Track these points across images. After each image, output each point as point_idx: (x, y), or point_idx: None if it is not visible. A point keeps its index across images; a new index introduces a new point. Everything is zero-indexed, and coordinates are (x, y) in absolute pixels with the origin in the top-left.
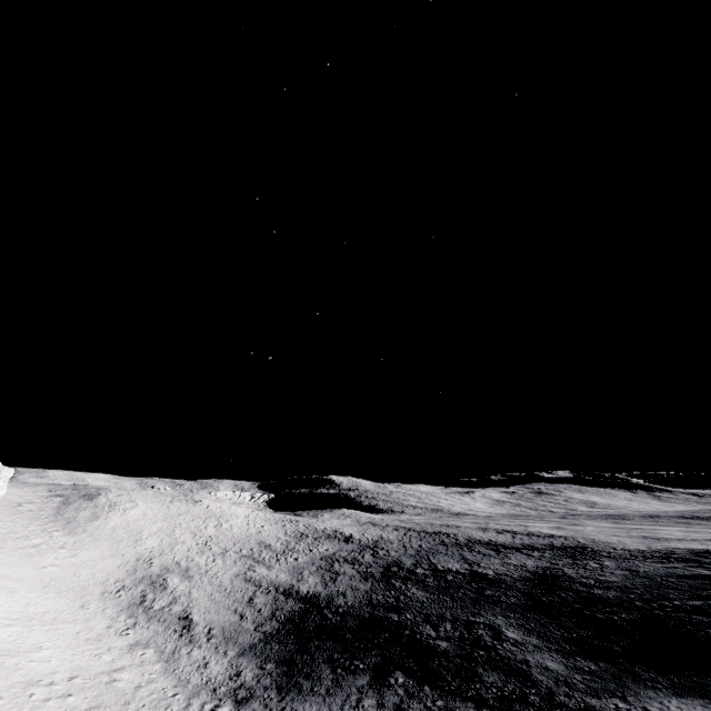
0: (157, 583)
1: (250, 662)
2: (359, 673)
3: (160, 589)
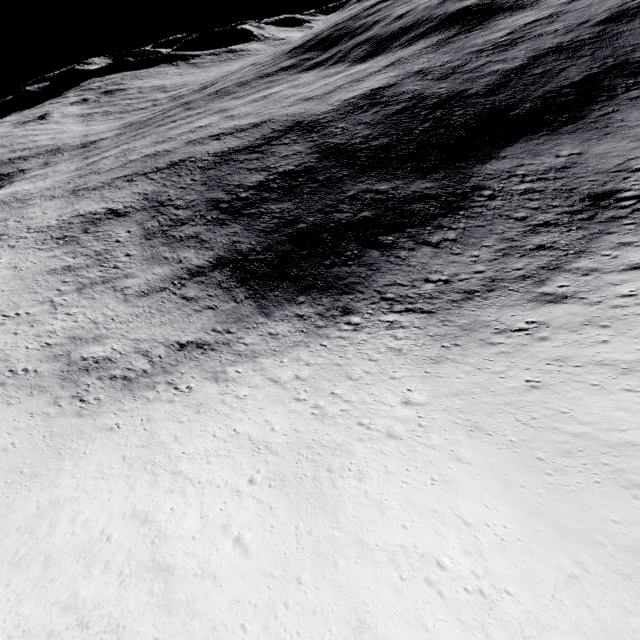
0: (90, 366)
1: (286, 310)
2: (364, 254)
3: (107, 364)
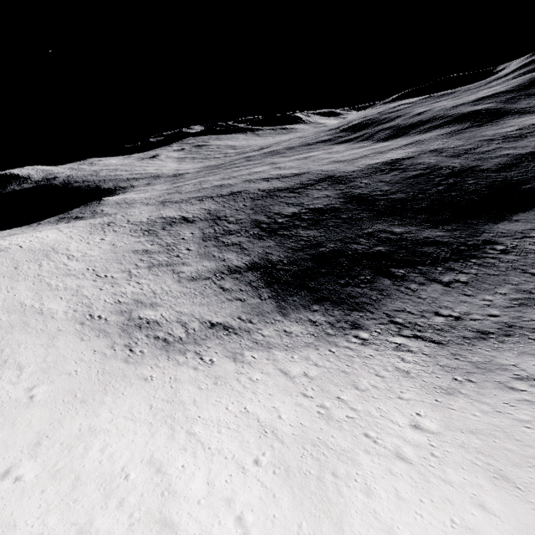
0: (143, 325)
1: (301, 314)
2: (376, 280)
3: (155, 326)
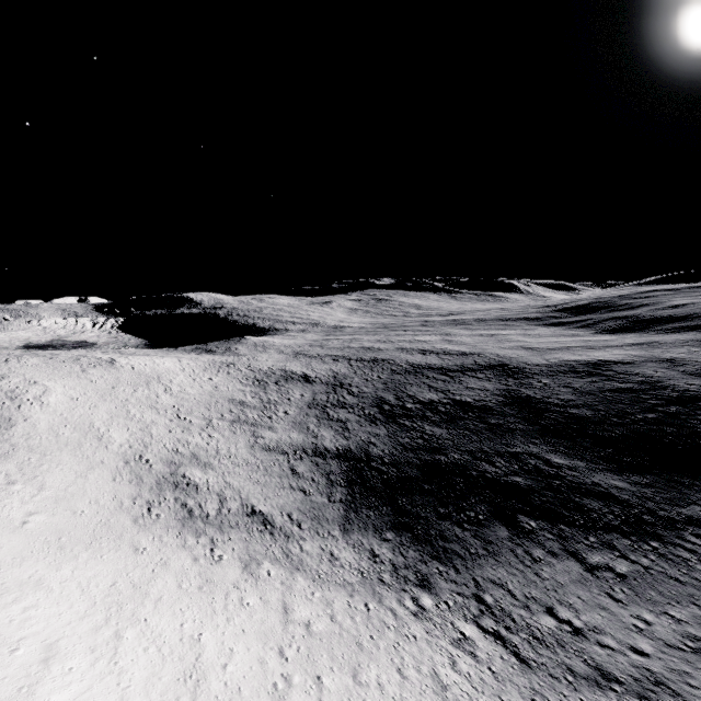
0: (181, 485)
1: (366, 537)
2: (489, 525)
3: (192, 490)
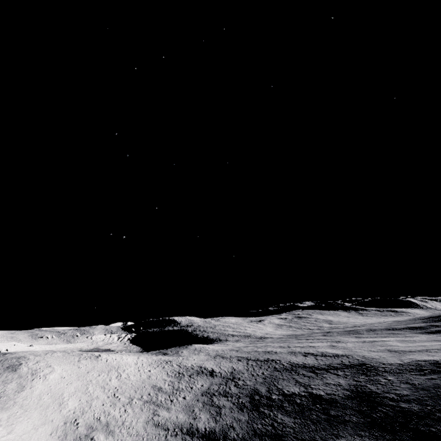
0: None
1: None
2: None
3: None
